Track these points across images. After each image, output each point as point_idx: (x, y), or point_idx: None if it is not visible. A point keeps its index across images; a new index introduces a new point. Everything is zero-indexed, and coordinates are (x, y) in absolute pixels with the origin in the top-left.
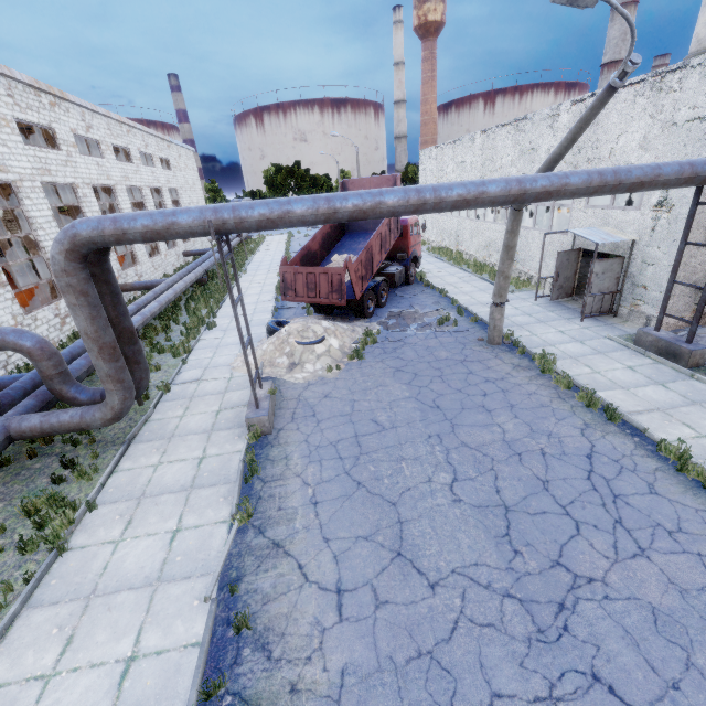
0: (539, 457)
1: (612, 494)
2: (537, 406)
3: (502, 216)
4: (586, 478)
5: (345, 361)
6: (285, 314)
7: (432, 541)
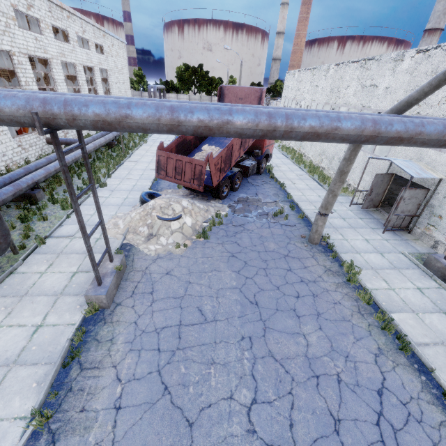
0: (335, 384)
1: None
2: (340, 319)
3: None
4: (375, 423)
5: (193, 238)
6: (161, 184)
7: None
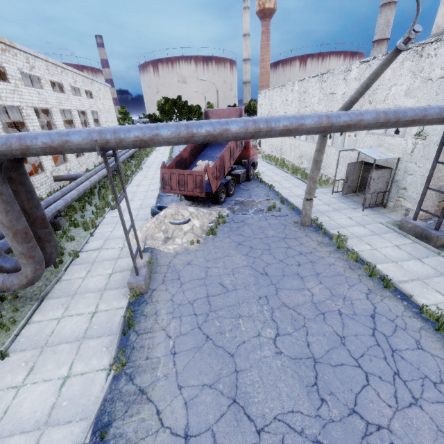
0: (338, 316)
1: (391, 349)
2: (335, 274)
3: (310, 136)
4: (371, 334)
5: (204, 236)
6: (165, 200)
7: (260, 389)
